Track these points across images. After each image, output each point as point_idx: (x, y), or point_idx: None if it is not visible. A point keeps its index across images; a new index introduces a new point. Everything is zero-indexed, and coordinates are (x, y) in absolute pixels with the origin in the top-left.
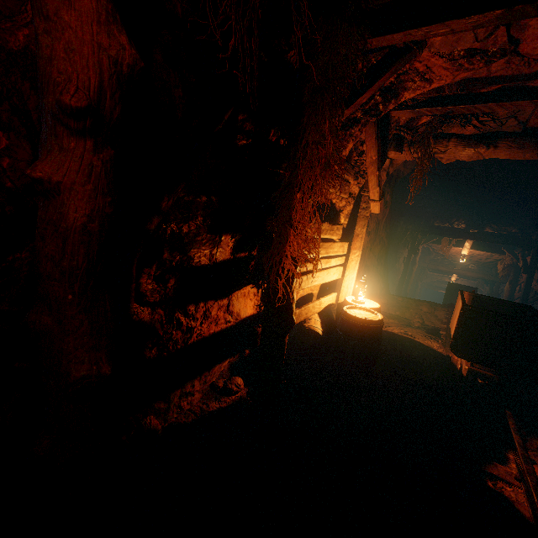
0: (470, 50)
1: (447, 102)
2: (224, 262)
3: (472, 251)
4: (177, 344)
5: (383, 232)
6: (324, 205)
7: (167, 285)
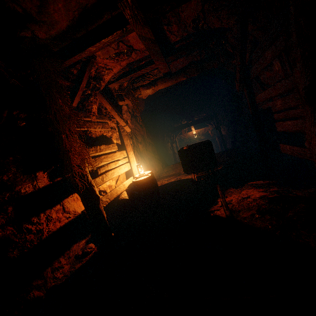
0: (116, 53)
1: (127, 74)
2: (46, 187)
3: (197, 131)
4: (33, 242)
5: (149, 139)
6: (98, 138)
7: (8, 212)
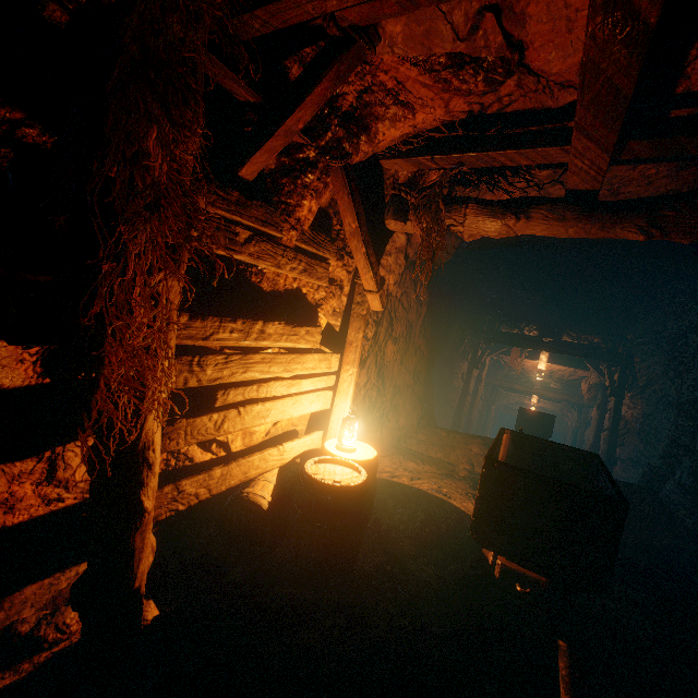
0: (454, 56)
1: (453, 147)
2: (19, 391)
3: (551, 366)
4: None
5: (421, 339)
6: (279, 295)
7: None
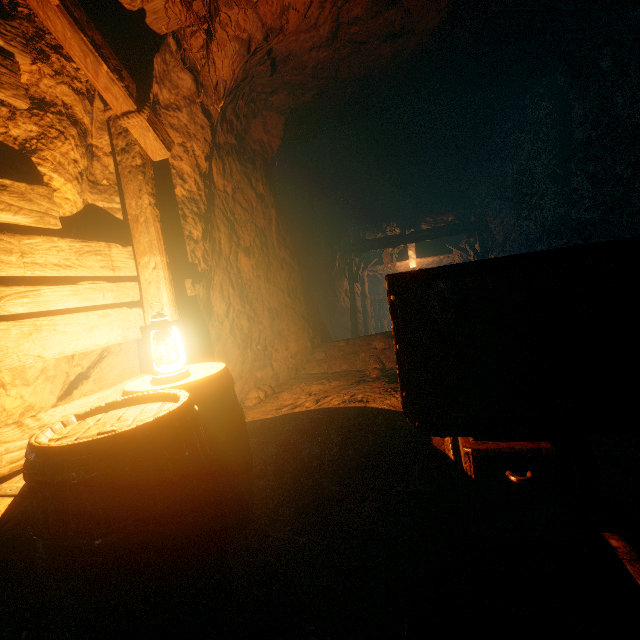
0: None
1: None
2: None
3: (420, 263)
4: None
5: (283, 250)
6: None
7: None
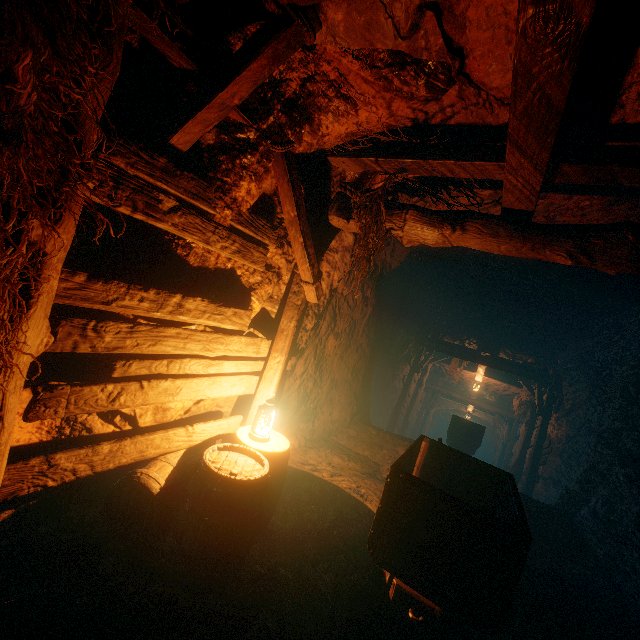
0: (396, 54)
1: (396, 152)
2: None
3: (487, 379)
4: None
5: (364, 337)
6: (208, 272)
7: None
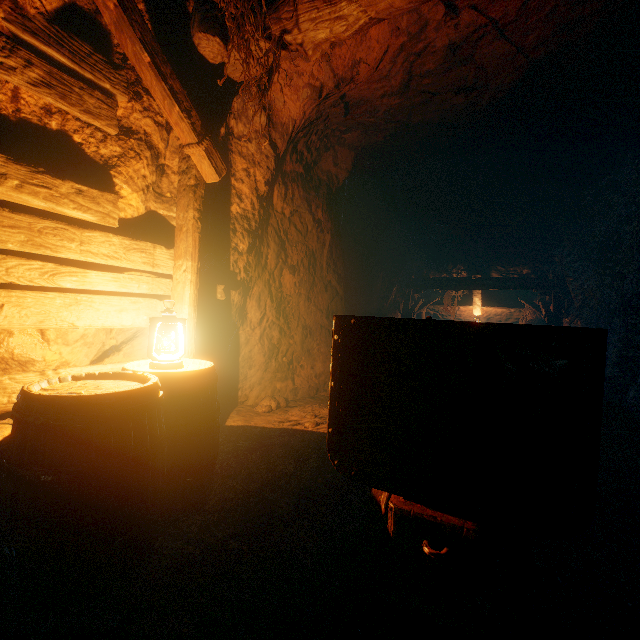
0: None
1: None
2: None
3: (487, 311)
4: None
5: (331, 273)
6: (4, 122)
7: None
